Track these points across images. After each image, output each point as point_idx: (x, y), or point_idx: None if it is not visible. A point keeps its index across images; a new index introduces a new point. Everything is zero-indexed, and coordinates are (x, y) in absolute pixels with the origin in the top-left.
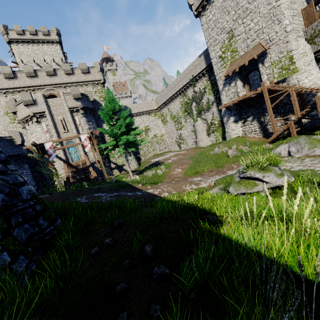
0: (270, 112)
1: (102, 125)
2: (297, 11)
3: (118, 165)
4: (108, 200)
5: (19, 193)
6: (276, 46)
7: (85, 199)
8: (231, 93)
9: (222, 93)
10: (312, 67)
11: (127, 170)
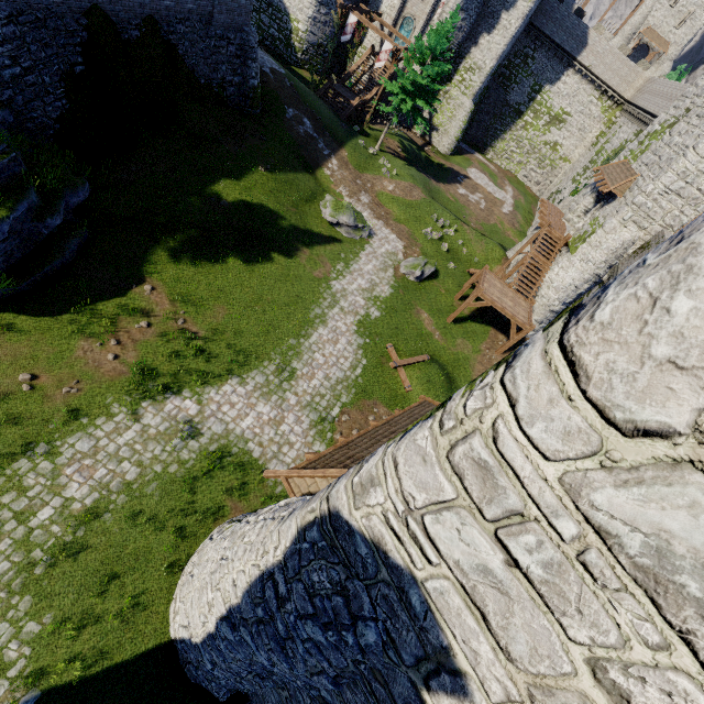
0: (513, 257)
1: (482, 35)
2: (700, 196)
3: (432, 122)
4: (297, 132)
5: (248, 82)
6: (620, 203)
7: (292, 115)
8: (577, 202)
9: (582, 191)
10: (580, 267)
11: (433, 142)
